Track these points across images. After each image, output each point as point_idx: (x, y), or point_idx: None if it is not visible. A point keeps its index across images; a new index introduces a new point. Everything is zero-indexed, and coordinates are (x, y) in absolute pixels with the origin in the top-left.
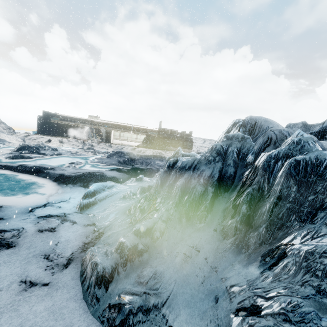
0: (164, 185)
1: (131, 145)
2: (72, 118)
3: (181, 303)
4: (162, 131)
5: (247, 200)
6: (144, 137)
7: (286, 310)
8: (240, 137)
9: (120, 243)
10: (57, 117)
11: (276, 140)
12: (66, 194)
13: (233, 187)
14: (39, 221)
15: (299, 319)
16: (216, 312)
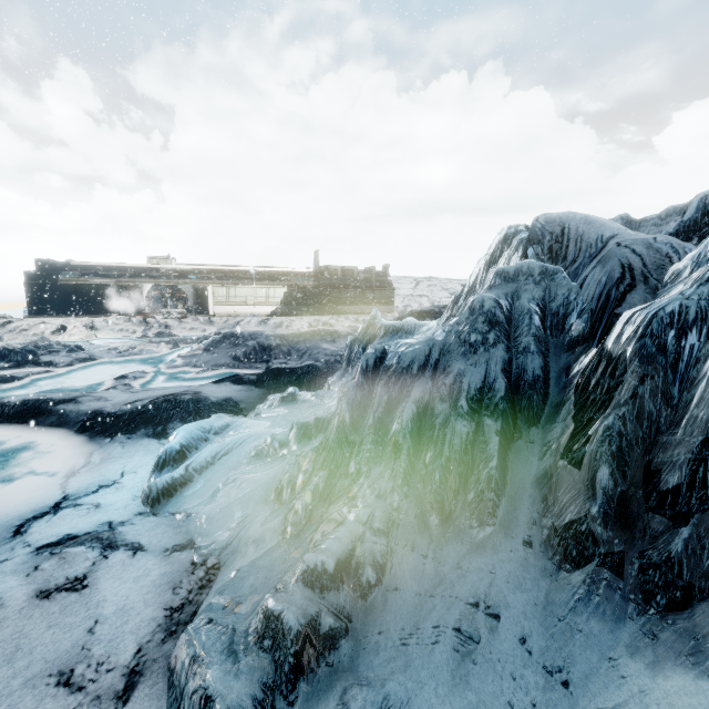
0: (362, 424)
1: (257, 314)
2: (110, 268)
3: None
4: (323, 272)
5: (610, 451)
6: (285, 292)
7: None
8: (538, 271)
9: (267, 619)
10: (74, 271)
11: (645, 269)
12: (113, 463)
13: (550, 411)
14: (38, 563)
15: None
16: None
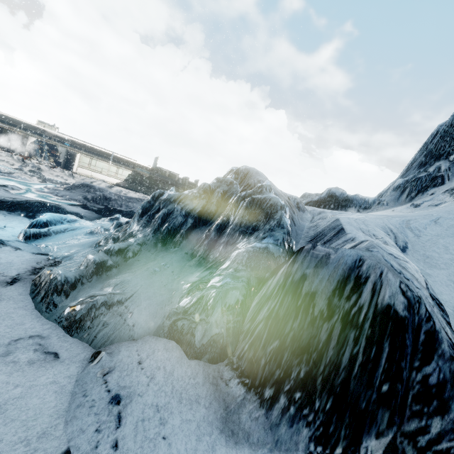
0: (145, 215)
1: (107, 182)
2: (6, 117)
3: (143, 298)
4: (157, 170)
5: (217, 228)
6: (129, 174)
7: (215, 283)
8: (230, 181)
9: (87, 259)
10: None
11: (253, 187)
12: None
13: (211, 222)
14: None
15: (220, 285)
16: (171, 299)
